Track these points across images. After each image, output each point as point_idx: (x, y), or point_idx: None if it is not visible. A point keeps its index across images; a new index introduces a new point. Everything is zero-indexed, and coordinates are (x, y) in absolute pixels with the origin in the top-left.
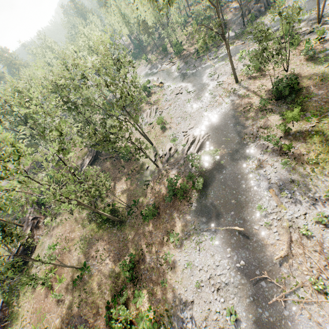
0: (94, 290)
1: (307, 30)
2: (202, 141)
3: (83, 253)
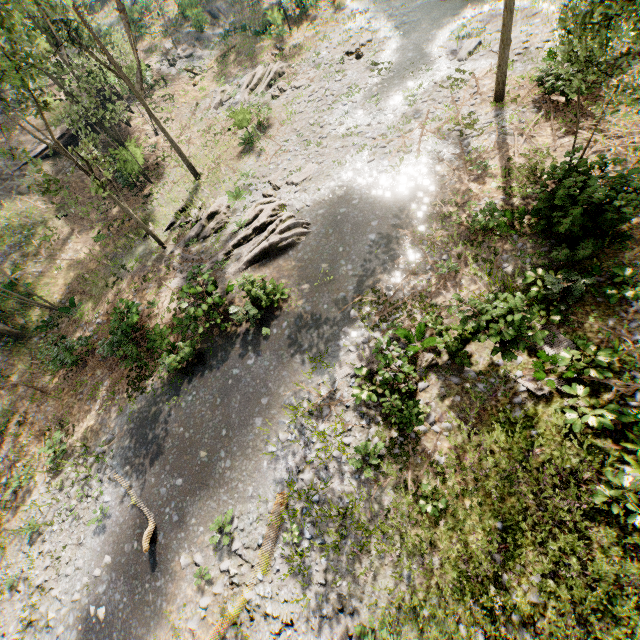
0: None
1: None
2: (275, 241)
3: None
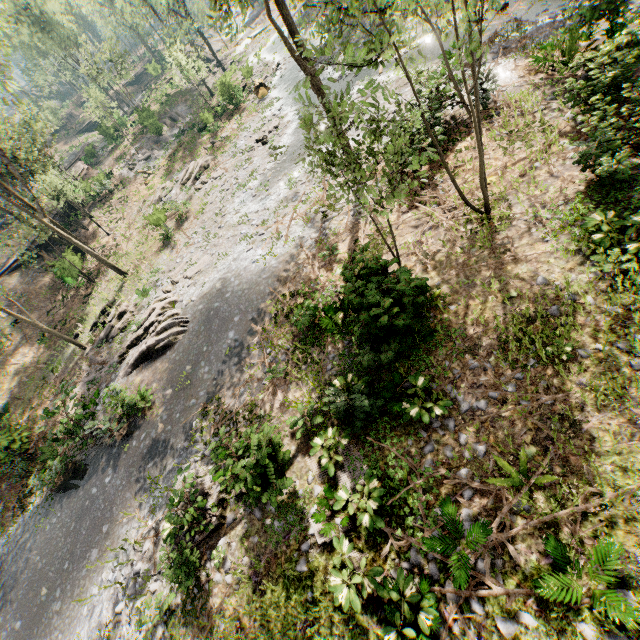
0: None
1: None
2: (151, 343)
3: None
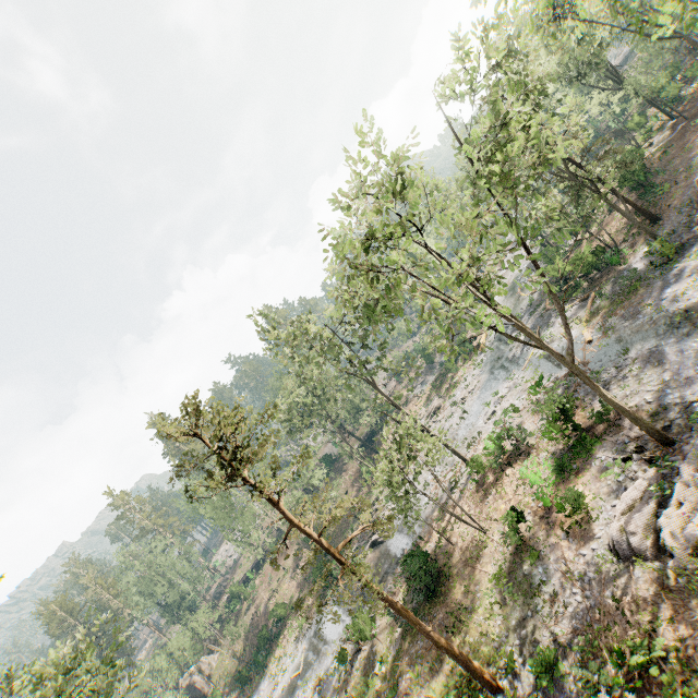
0: (279, 597)
1: (635, 440)
2: (375, 538)
3: (294, 558)
